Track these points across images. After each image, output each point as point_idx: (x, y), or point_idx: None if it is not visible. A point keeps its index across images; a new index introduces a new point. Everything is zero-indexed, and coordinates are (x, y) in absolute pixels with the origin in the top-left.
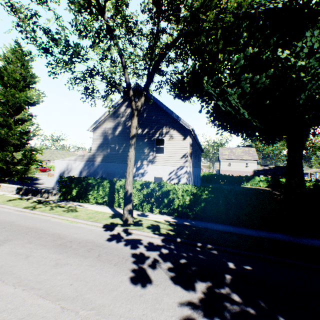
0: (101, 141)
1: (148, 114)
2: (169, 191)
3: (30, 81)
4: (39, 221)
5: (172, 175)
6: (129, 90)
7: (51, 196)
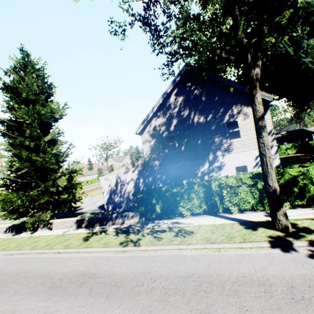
0: (154, 142)
1: (207, 97)
2: (294, 177)
3: (48, 94)
4: (174, 261)
5: (258, 159)
6: (247, 54)
7: (128, 220)
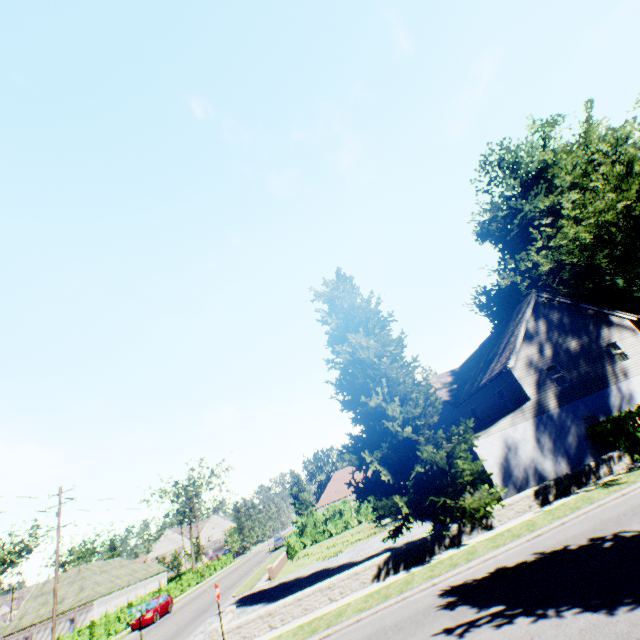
0: (533, 376)
1: (569, 321)
2: None
3: None
4: None
5: None
6: None
7: (615, 465)
